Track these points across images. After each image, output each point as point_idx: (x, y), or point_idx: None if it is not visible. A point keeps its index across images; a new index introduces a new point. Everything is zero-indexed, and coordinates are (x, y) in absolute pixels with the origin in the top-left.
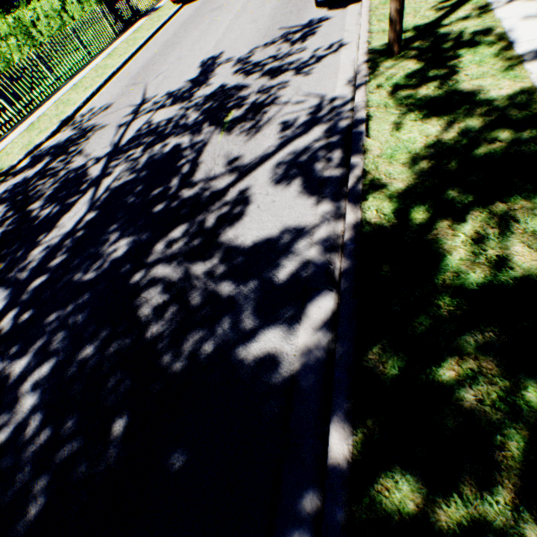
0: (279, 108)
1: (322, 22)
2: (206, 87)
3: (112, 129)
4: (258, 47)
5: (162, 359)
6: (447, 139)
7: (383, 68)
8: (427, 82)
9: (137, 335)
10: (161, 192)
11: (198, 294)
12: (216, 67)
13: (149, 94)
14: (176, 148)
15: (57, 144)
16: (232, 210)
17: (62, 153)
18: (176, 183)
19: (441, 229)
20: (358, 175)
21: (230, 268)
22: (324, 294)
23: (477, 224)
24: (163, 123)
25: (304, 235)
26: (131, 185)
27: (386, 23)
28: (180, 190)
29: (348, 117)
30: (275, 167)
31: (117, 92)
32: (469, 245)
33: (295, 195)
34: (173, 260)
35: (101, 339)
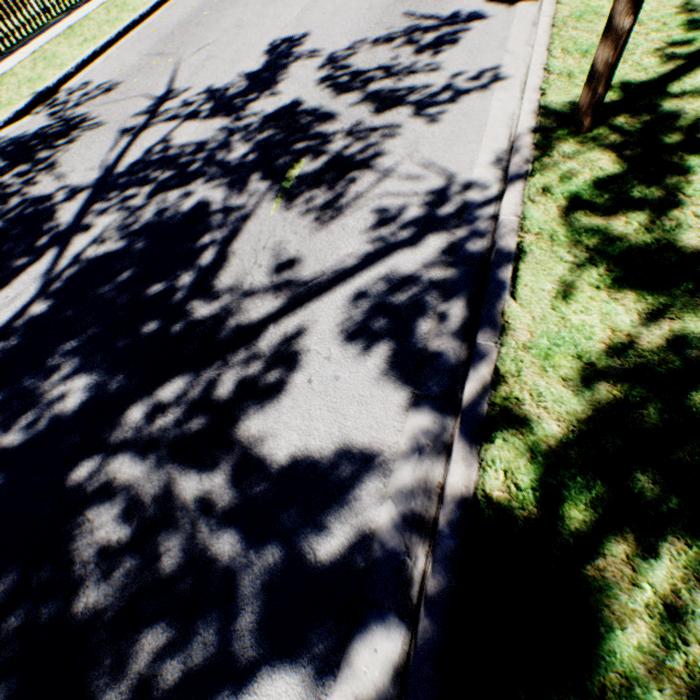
0: (378, 178)
1: (473, 21)
2: (270, 97)
3: (110, 135)
4: (365, 41)
5: (91, 675)
6: (648, 349)
7: (559, 153)
8: (628, 208)
9: (60, 601)
10: (160, 294)
11: (178, 543)
12: (292, 60)
13: (180, 82)
14: (201, 207)
15: (20, 138)
16: (266, 373)
17: (23, 160)
18: (187, 283)
19: (613, 559)
20: (485, 378)
21: (240, 504)
22: (387, 623)
23: (678, 570)
24: (189, 149)
25: (374, 471)
26: (115, 262)
27: (576, 60)
28: (191, 301)
29: (486, 233)
30: (351, 302)
31: (133, 62)
32: (659, 618)
33: (374, 375)
34: (151, 451)
35: (2, 589)
